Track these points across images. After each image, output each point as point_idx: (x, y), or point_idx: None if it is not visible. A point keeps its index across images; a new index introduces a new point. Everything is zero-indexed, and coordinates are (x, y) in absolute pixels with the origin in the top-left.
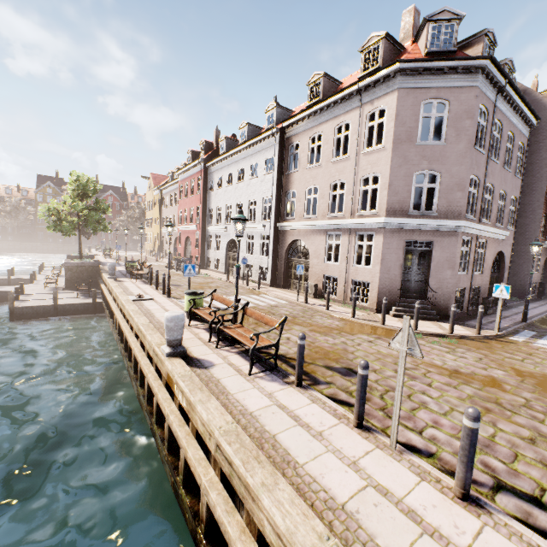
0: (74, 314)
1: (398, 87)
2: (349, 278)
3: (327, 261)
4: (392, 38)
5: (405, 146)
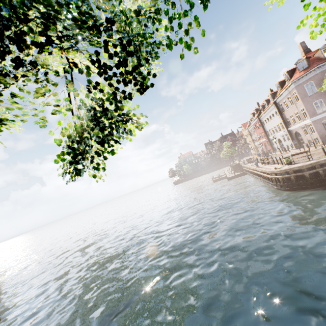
0: (239, 176)
1: (294, 87)
2: (312, 138)
3: (306, 135)
4: (289, 70)
5: (305, 98)
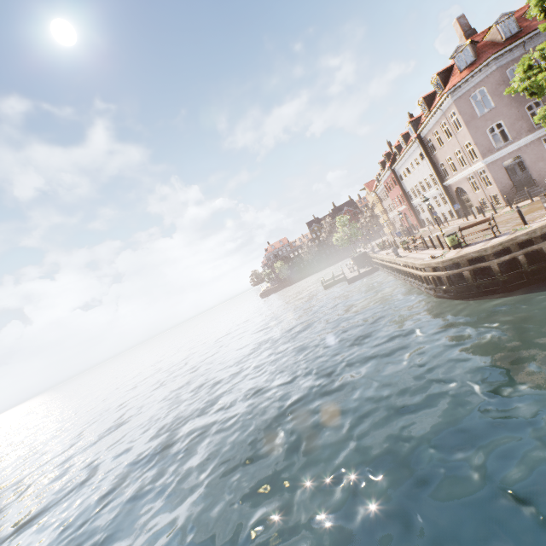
0: (367, 275)
1: (452, 101)
2: (487, 195)
3: (475, 192)
4: (442, 71)
5: (472, 122)
